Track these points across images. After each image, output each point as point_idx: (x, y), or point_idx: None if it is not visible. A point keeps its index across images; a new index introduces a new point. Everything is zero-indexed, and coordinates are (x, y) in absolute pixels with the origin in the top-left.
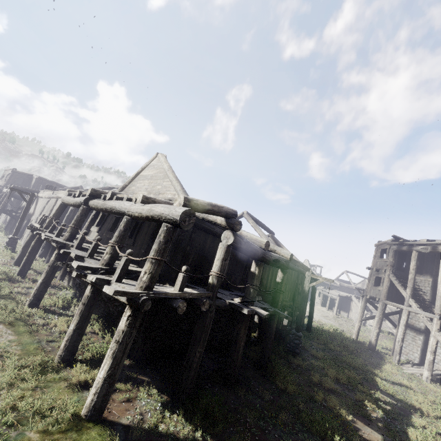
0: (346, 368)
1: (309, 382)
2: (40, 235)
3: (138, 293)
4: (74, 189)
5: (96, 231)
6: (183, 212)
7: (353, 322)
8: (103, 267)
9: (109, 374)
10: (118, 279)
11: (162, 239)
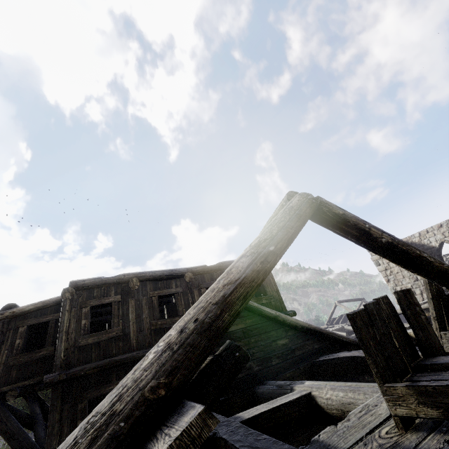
0: None
1: None
2: None
3: None
4: None
5: None
6: None
7: None
8: None
9: None
10: None
11: None
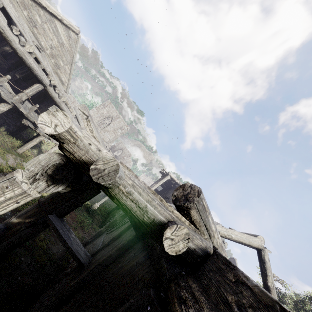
0: None
1: None
2: None
3: None
4: None
5: None
6: None
7: None
8: None
9: None
10: None
11: None
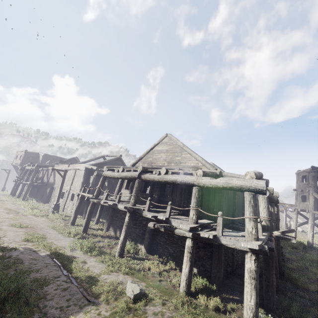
0: (316, 265)
1: (311, 280)
2: (106, 203)
3: (261, 243)
4: (71, 159)
5: (129, 192)
6: (265, 184)
7: (282, 228)
8: (195, 224)
9: (256, 301)
10: (221, 233)
11: (253, 203)
